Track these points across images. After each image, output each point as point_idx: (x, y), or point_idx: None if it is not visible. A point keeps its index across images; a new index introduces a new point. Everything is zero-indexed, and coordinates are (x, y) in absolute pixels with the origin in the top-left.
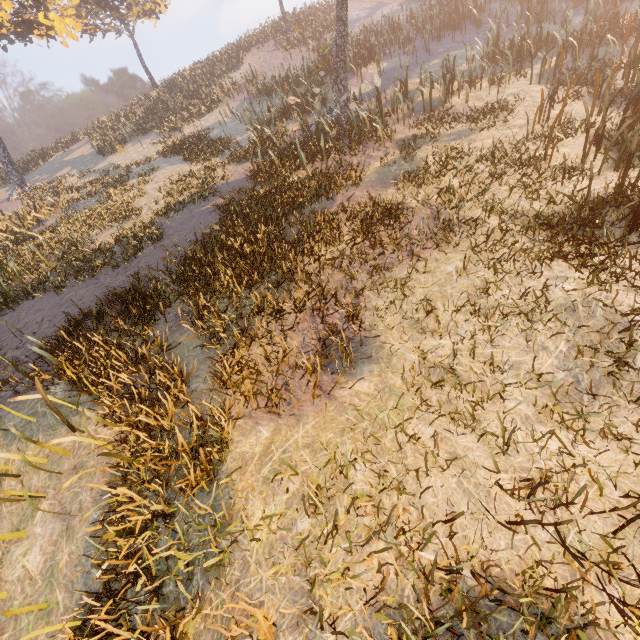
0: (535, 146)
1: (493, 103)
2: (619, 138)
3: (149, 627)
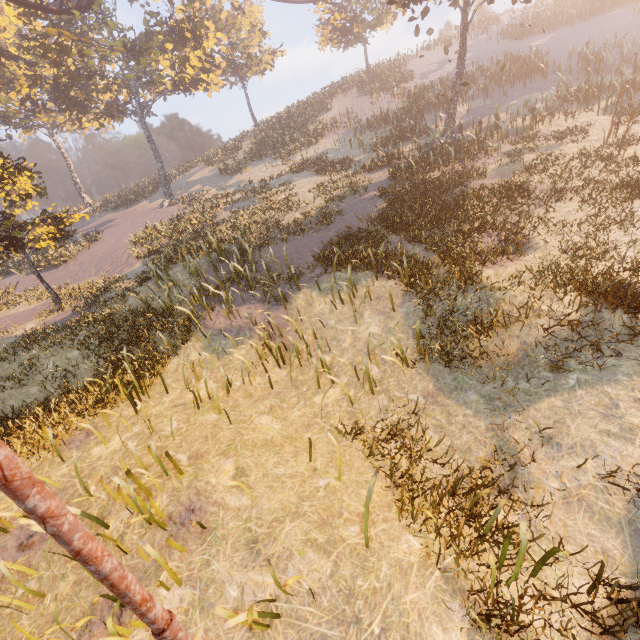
0: (609, 151)
1: (571, 128)
2: None
3: (479, 312)
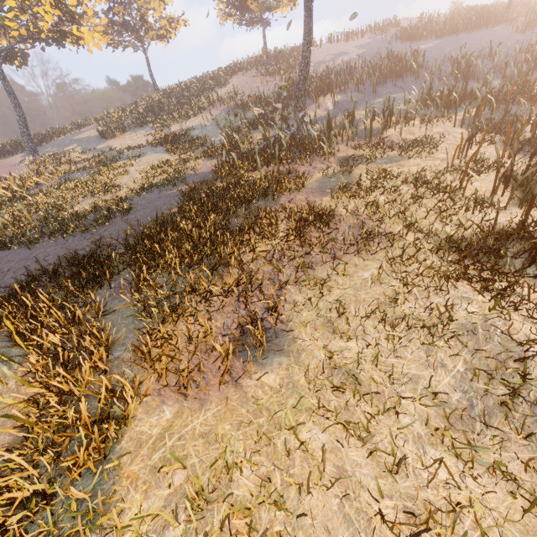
0: (453, 177)
1: (422, 138)
2: (524, 180)
3: None
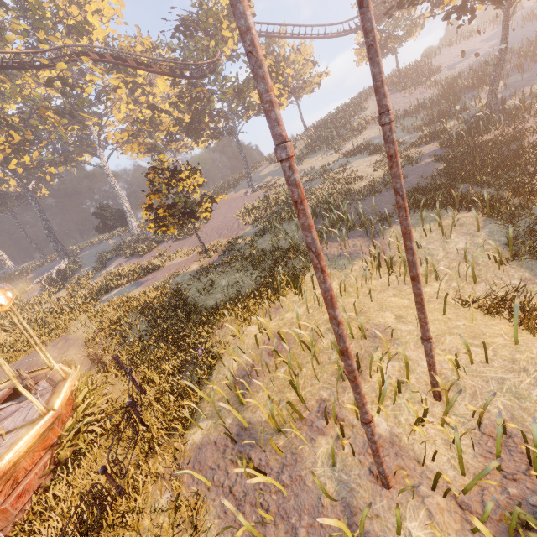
0: None
1: None
2: None
3: None
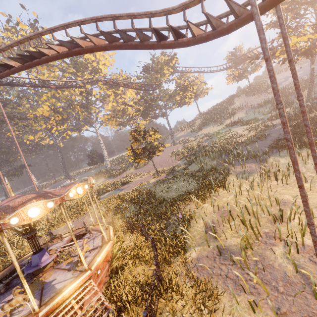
0: None
1: None
2: None
3: None
